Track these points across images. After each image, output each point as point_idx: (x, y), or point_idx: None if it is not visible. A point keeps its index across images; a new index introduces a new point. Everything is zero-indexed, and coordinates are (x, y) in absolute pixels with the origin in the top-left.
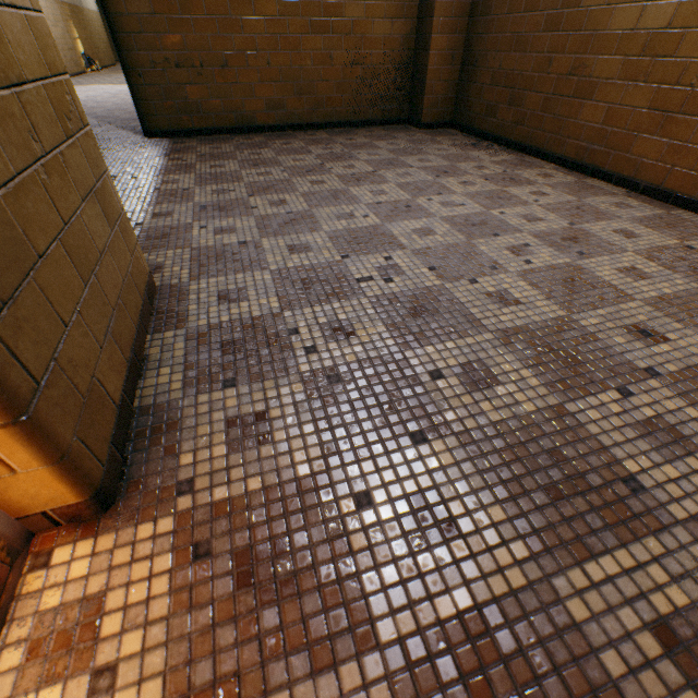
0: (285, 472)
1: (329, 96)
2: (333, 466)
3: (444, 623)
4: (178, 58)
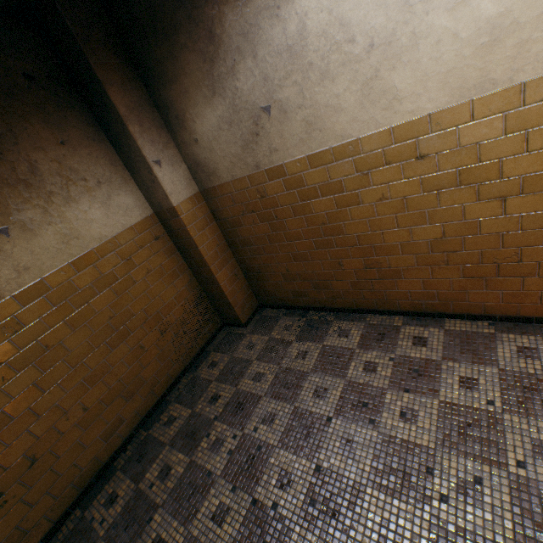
0: None
1: (158, 370)
2: None
3: None
4: None
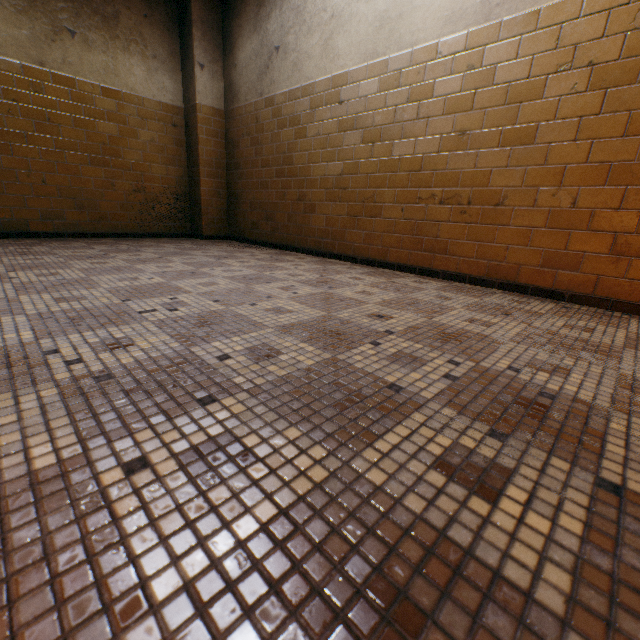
0: (12, 472)
1: (114, 212)
2: (94, 447)
3: (246, 543)
4: None
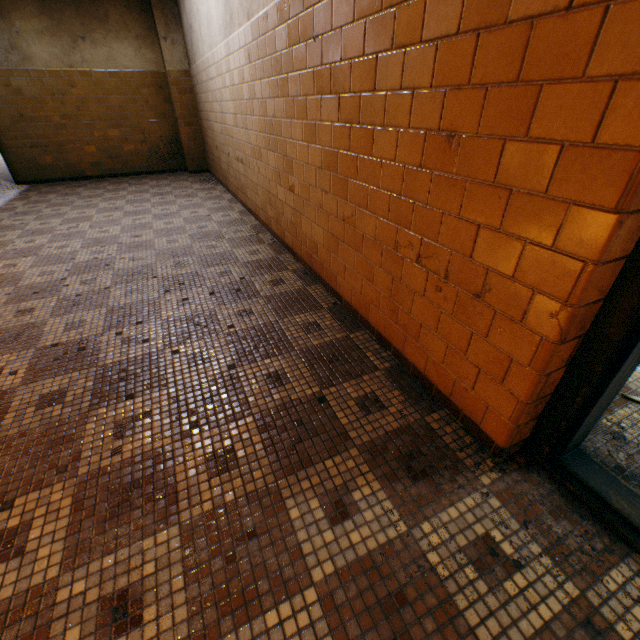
0: None
1: (132, 159)
2: None
3: None
4: (32, 143)
